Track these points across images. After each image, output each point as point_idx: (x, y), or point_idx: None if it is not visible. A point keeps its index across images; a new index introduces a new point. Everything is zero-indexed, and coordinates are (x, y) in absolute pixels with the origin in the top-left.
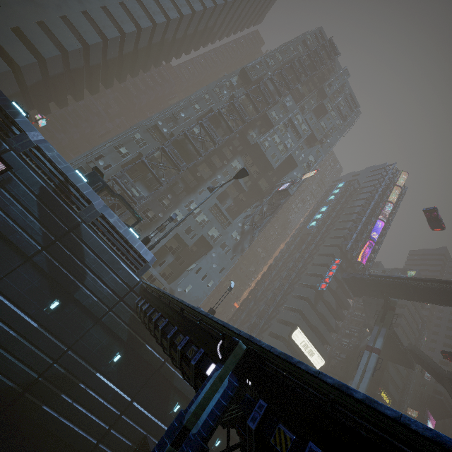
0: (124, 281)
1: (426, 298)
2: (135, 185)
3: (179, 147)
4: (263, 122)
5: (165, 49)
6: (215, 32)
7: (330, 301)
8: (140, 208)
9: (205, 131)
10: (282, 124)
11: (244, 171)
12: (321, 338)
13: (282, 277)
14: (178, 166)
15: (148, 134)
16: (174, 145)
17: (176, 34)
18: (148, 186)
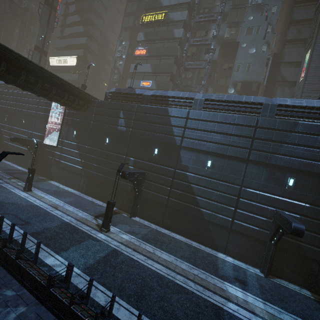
0: None
1: None
2: None
3: None
4: None
5: None
6: None
7: (74, 20)
8: None
9: None
10: None
11: None
12: (84, 47)
13: None
14: None
15: None
16: None
17: None
18: None
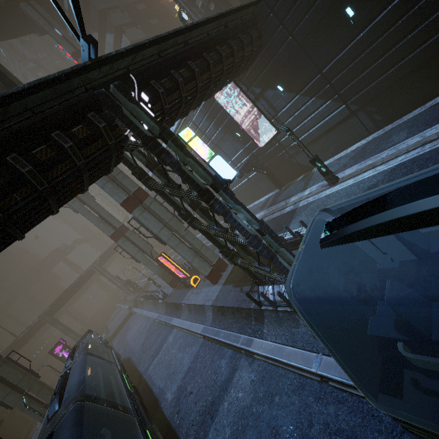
0: None
1: None
2: None
3: None
4: None
5: None
6: None
7: None
8: None
9: None
10: None
11: None
12: None
13: None
14: None
15: None
16: None
17: None
18: None
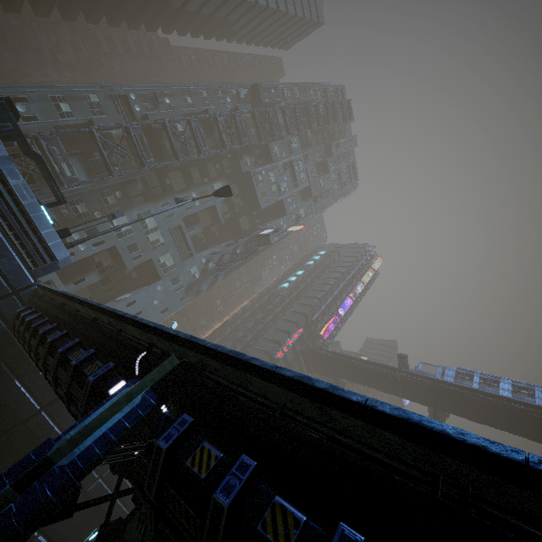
0: (6, 276)
1: (372, 382)
2: (69, 160)
3: (150, 138)
4: (263, 153)
5: (167, 13)
6: (235, 30)
7: None
8: (67, 195)
9: (191, 131)
10: (282, 164)
11: (227, 190)
12: None
13: (237, 337)
14: (143, 159)
15: (111, 102)
16: (145, 132)
17: (187, 3)
18: (90, 169)
